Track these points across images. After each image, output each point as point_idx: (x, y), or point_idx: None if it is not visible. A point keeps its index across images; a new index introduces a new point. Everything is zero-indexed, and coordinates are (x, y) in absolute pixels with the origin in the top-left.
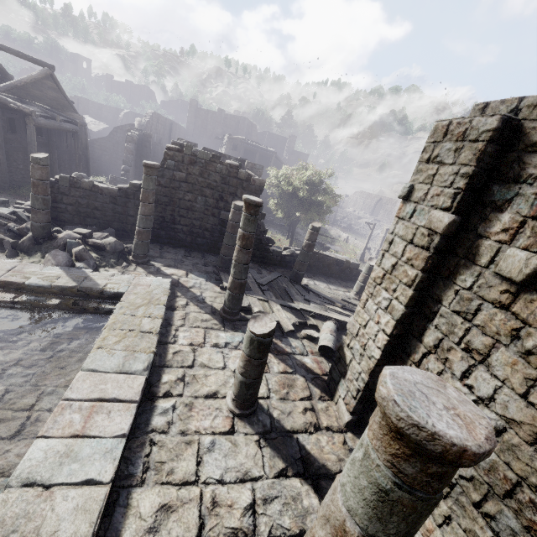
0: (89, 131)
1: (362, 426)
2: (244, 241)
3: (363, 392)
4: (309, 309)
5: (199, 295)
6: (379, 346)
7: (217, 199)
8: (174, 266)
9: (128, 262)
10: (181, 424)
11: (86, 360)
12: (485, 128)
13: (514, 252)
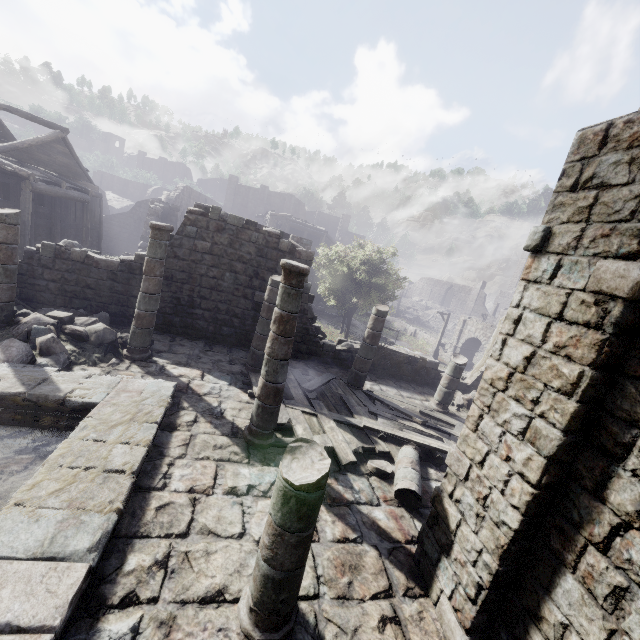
0: (111, 208)
1: None
2: (282, 325)
3: (490, 591)
4: (376, 426)
5: (215, 406)
6: (516, 503)
7: (251, 276)
8: (186, 364)
9: (120, 357)
10: None
11: None
12: None
13: None
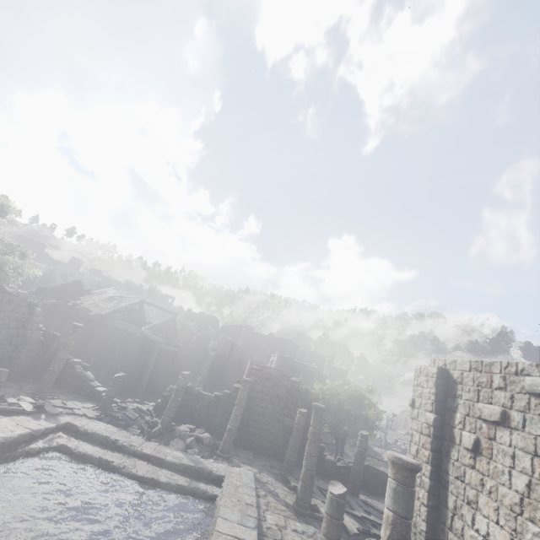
0: None
1: None
2: (314, 436)
3: None
4: (370, 517)
5: (273, 490)
6: (423, 518)
7: (283, 407)
8: (249, 464)
9: (216, 456)
10: None
11: (220, 511)
12: (433, 372)
13: (464, 433)
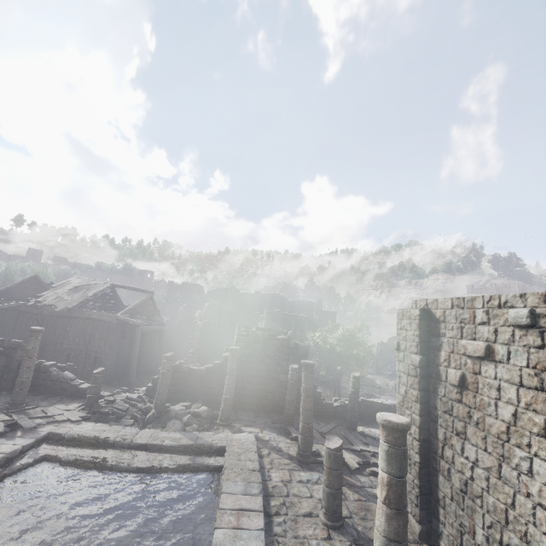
0: None
1: (433, 536)
2: (307, 392)
3: (420, 496)
4: (368, 449)
5: (276, 446)
6: (416, 451)
7: (275, 365)
8: (250, 425)
9: (217, 425)
10: (293, 531)
11: (223, 487)
12: (416, 314)
13: (450, 370)
